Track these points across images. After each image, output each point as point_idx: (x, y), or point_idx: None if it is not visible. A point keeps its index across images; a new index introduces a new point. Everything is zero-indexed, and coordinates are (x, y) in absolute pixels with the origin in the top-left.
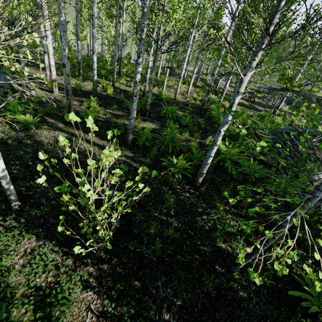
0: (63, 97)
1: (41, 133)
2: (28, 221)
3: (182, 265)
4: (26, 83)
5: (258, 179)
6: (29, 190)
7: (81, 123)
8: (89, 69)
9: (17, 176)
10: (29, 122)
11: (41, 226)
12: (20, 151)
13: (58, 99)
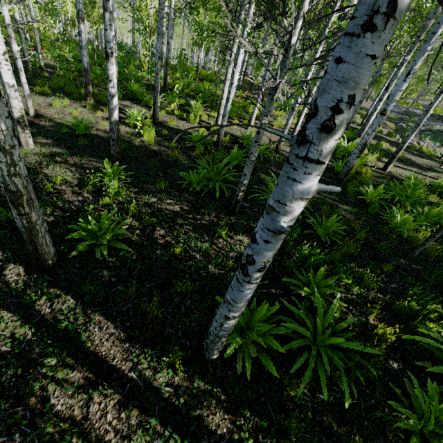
0: (43, 157)
1: None
2: None
3: None
4: None
5: None
6: None
7: (75, 258)
8: None
9: None
10: None
11: None
12: None
13: (29, 167)
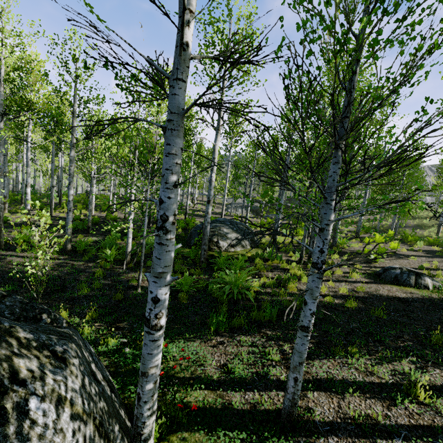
0: None
1: None
2: None
3: (104, 295)
4: None
5: (182, 255)
6: None
7: (13, 246)
8: (17, 204)
9: None
10: None
11: None
12: None
13: None
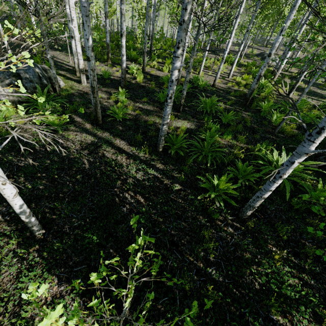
0: None
1: (68, 136)
2: (51, 255)
3: None
4: (54, 76)
5: None
6: (53, 213)
7: (109, 122)
8: (119, 50)
9: (43, 193)
10: (56, 123)
11: (63, 264)
12: (47, 160)
13: (86, 92)
